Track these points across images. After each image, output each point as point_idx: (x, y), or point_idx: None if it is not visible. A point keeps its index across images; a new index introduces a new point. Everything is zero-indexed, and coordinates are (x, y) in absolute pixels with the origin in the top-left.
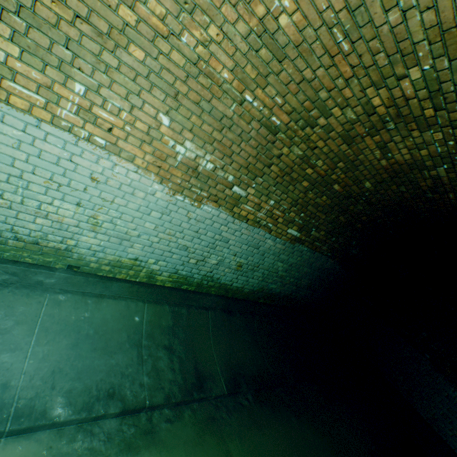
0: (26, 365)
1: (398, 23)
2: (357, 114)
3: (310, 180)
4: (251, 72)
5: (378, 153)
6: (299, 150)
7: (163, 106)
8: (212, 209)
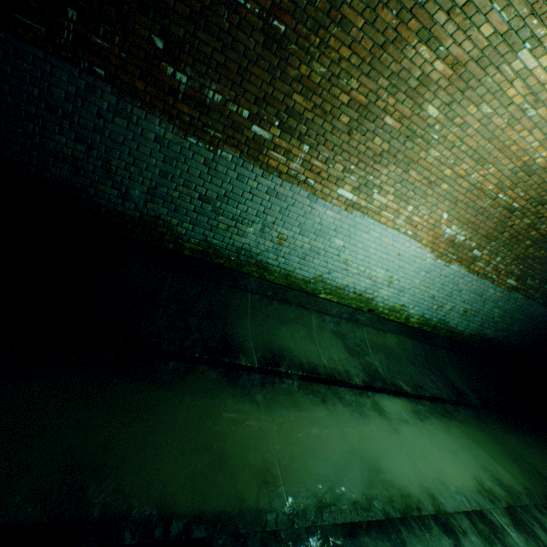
0: (376, 364)
1: None
2: None
3: (532, 239)
4: (507, 183)
5: None
6: (528, 220)
7: (446, 208)
8: (455, 267)
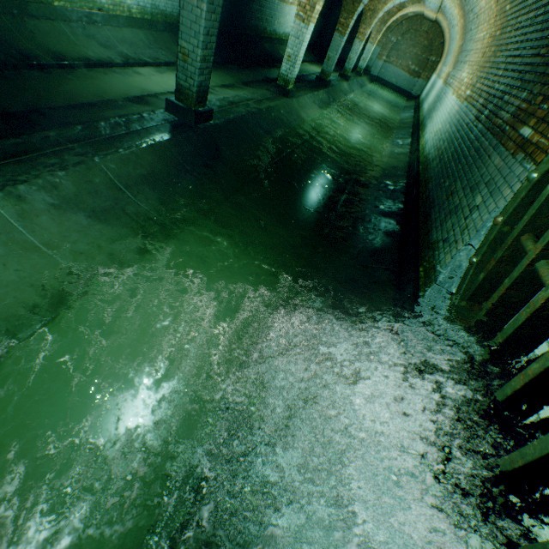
0: None
1: None
2: None
3: None
4: None
5: None
6: None
7: None
8: None
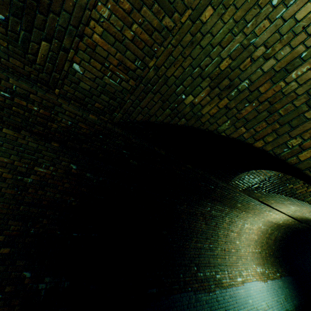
0: None
1: (265, 229)
2: (265, 238)
3: (268, 256)
4: (255, 246)
5: (270, 240)
6: (263, 251)
7: (252, 263)
8: (268, 281)
